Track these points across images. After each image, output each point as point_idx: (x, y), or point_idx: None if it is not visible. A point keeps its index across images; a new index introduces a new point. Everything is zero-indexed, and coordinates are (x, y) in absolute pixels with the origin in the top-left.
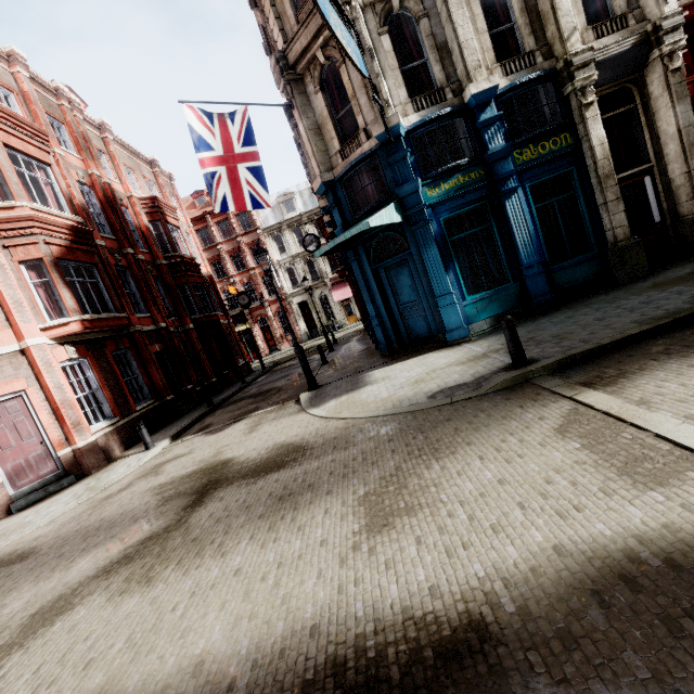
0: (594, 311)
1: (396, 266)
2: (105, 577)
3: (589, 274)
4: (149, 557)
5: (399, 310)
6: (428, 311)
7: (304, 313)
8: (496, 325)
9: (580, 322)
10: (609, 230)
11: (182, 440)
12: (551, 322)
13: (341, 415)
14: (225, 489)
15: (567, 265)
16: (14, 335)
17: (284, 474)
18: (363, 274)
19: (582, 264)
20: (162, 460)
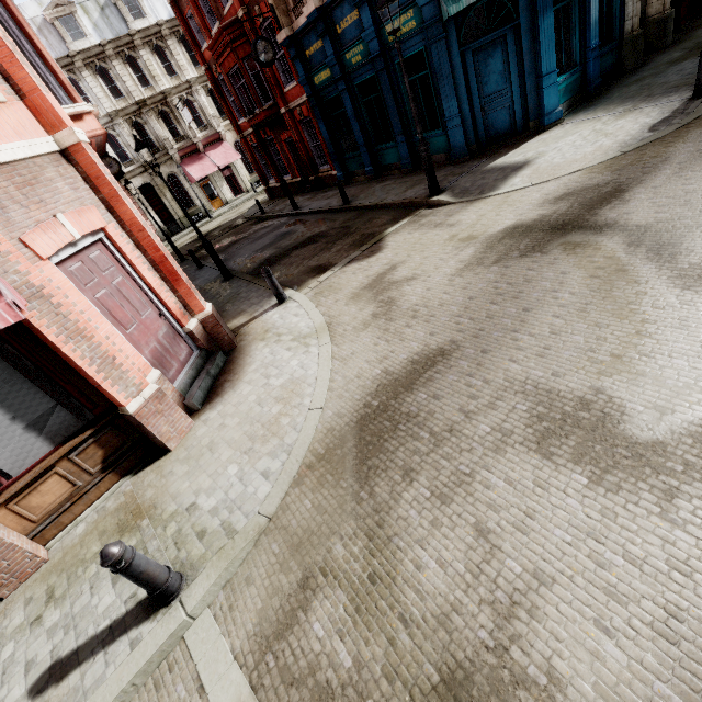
0: (663, 77)
1: (487, 47)
2: (685, 253)
3: (612, 64)
4: (692, 232)
5: (480, 105)
6: (517, 100)
7: (149, 203)
8: (569, 110)
9: (672, 81)
10: (630, 19)
11: (322, 280)
12: (634, 91)
13: (566, 173)
14: (603, 215)
15: (605, 52)
16: (33, 118)
17: (648, 185)
18: (449, 60)
19: (611, 52)
20: (356, 286)
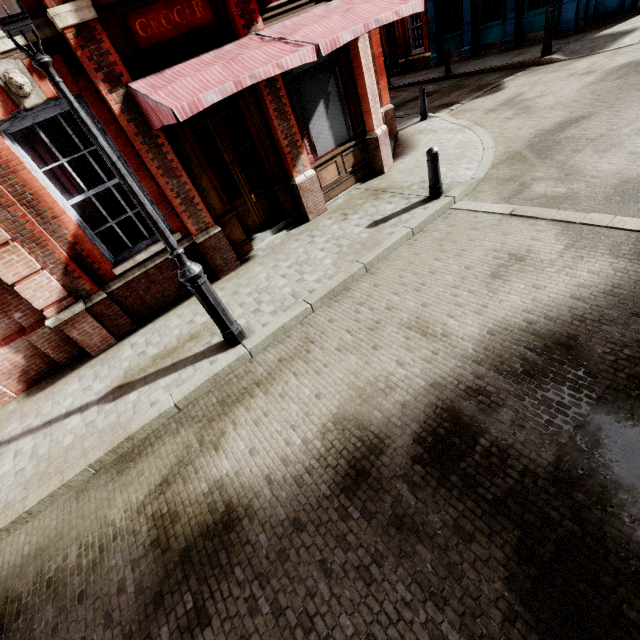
0: None
1: None
2: None
3: None
4: None
5: None
6: None
7: None
8: None
9: None
10: None
11: (453, 108)
12: None
13: None
14: None
15: None
16: None
17: None
18: None
19: None
20: (490, 106)
